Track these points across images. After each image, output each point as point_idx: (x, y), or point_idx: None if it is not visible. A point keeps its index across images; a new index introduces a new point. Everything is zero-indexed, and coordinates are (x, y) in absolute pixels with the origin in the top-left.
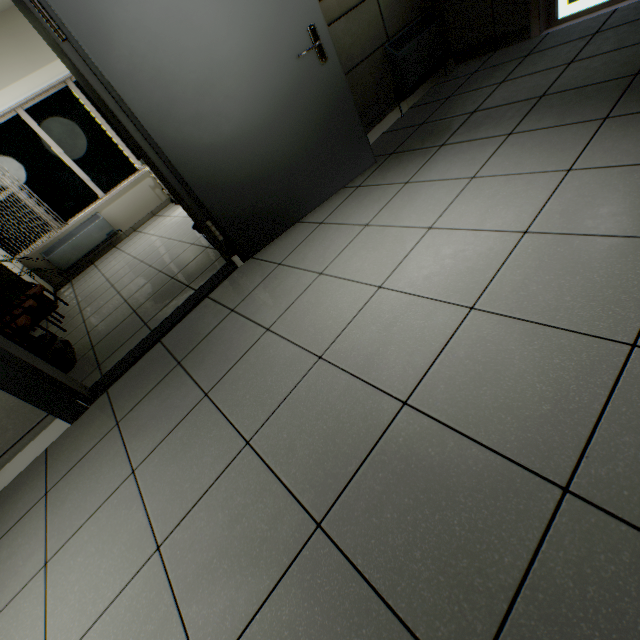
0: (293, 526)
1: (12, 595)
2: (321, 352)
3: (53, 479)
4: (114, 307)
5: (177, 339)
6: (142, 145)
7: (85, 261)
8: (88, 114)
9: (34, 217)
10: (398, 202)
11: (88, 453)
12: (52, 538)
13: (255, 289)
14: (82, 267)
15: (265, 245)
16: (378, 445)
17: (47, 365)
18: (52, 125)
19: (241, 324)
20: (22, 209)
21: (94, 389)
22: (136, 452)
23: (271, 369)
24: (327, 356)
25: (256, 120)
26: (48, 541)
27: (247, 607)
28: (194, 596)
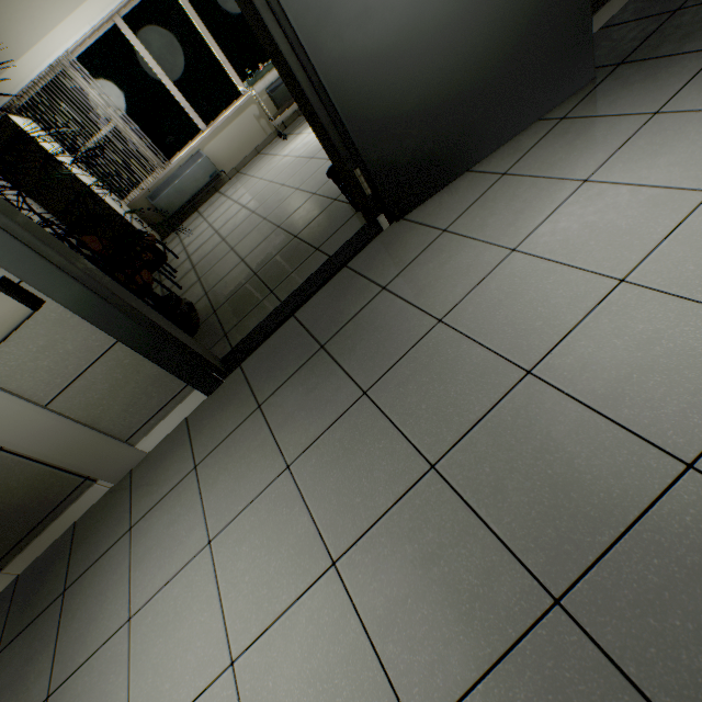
0: (516, 591)
1: (181, 564)
2: (529, 365)
3: (199, 453)
4: (230, 266)
5: (314, 316)
6: (289, 62)
7: (188, 207)
8: (187, 20)
9: (138, 155)
10: (642, 145)
11: (232, 433)
12: (211, 517)
13: (412, 263)
14: (186, 214)
15: (421, 202)
16: (646, 517)
17: (183, 334)
18: (150, 37)
19: (399, 308)
20: (126, 145)
21: (226, 362)
22: (287, 445)
23: (453, 376)
24: (540, 372)
25: (440, 15)
26: (207, 519)
27: (462, 671)
28: (388, 634)
